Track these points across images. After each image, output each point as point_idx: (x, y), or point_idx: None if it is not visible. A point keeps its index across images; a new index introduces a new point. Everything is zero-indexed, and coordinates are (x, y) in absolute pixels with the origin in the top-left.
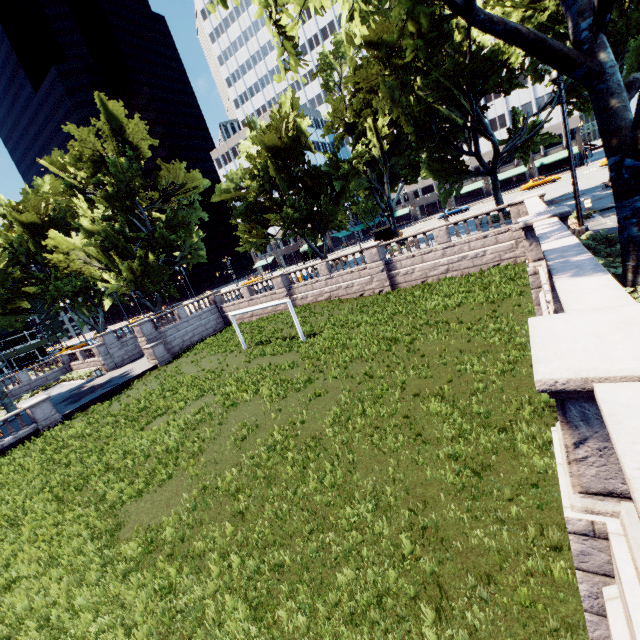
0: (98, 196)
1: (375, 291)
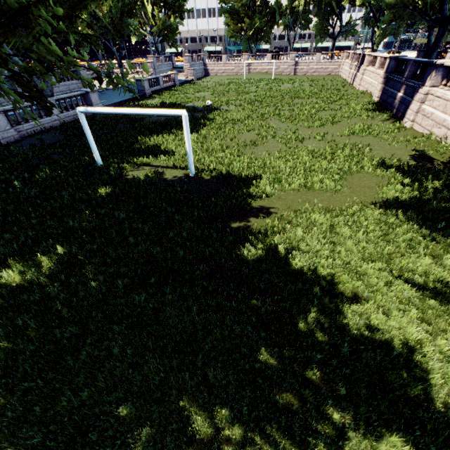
0: None
1: (287, 73)
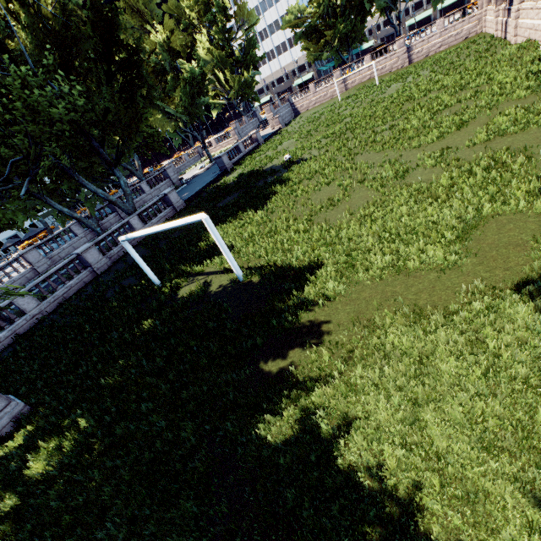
0: (213, 30)
1: (399, 67)
